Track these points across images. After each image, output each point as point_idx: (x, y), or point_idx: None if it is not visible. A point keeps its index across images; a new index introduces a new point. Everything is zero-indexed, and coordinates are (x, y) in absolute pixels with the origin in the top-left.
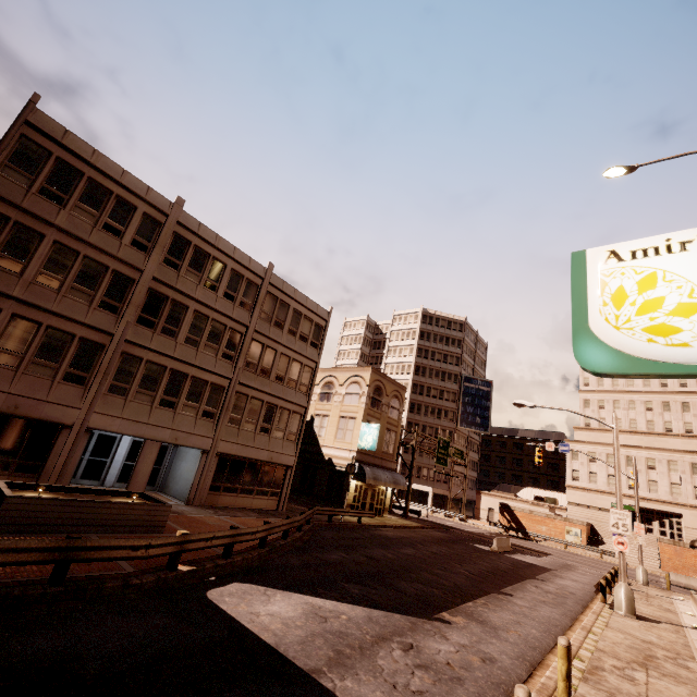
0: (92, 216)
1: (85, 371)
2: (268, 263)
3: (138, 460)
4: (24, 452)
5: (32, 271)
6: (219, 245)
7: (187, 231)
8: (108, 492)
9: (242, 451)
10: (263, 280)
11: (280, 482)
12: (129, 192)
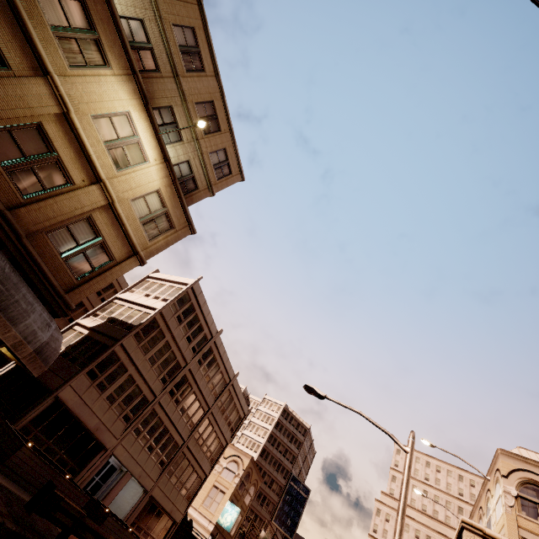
0: (186, 331)
1: (133, 415)
2: (237, 371)
3: (116, 485)
4: (78, 458)
5: (150, 353)
6: (223, 356)
7: (215, 346)
8: (115, 517)
9: (162, 498)
10: (230, 381)
11: (164, 534)
12: (205, 322)
